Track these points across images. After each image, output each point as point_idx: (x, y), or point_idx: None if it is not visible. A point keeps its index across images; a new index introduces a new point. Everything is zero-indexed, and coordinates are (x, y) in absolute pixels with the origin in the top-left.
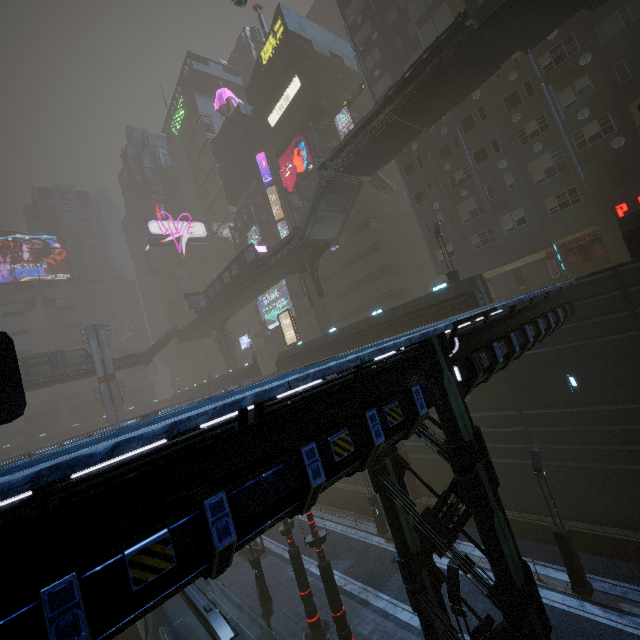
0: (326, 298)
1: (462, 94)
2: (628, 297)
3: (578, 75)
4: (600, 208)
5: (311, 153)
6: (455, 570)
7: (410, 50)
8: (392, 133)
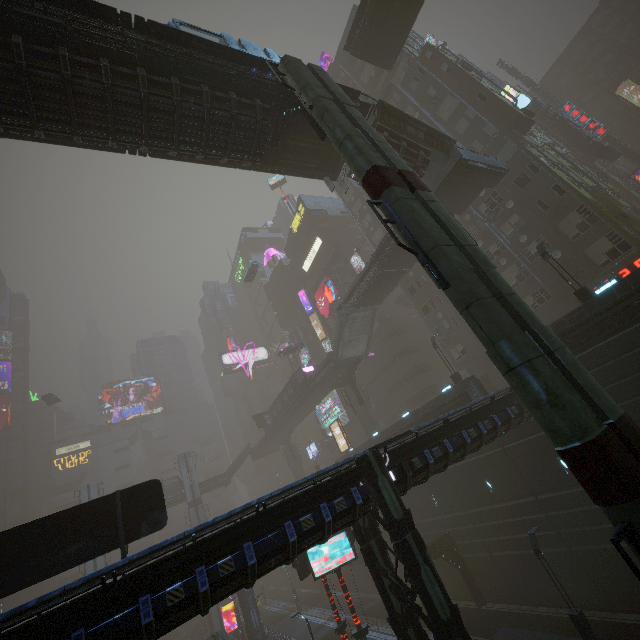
0: (367, 404)
1: None
2: None
3: (509, 214)
4: (569, 300)
5: (337, 288)
6: None
7: None
8: (383, 278)
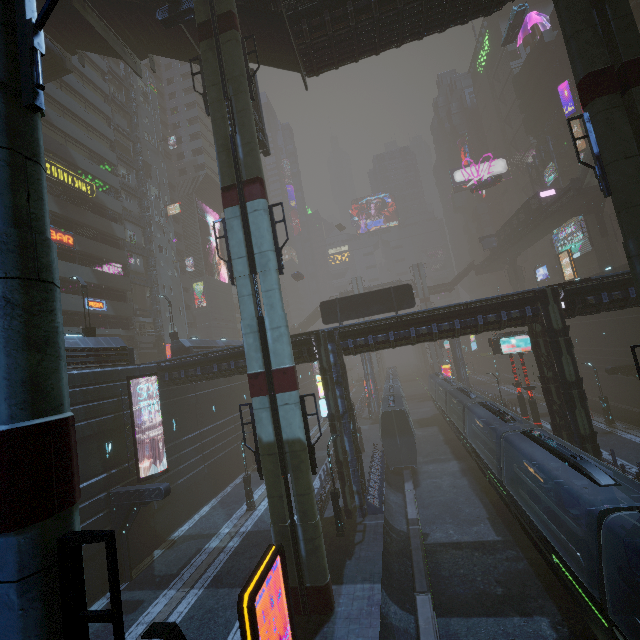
0: (612, 237)
1: None
2: None
3: None
4: None
5: None
6: None
7: None
8: None
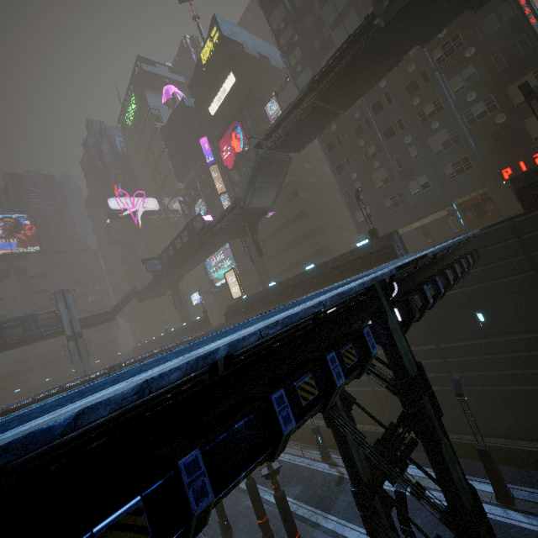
0: (265, 257)
1: (372, 82)
2: (523, 243)
3: (465, 65)
4: (489, 172)
5: (247, 136)
6: (402, 494)
7: (326, 49)
8: (315, 116)
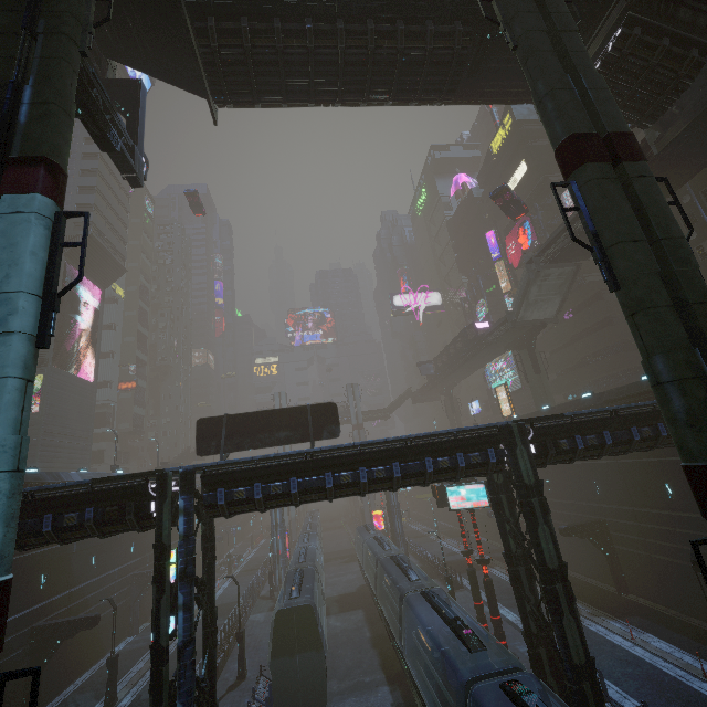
0: (544, 375)
1: (676, 184)
2: None
3: None
4: None
5: (535, 232)
6: None
7: None
8: None
